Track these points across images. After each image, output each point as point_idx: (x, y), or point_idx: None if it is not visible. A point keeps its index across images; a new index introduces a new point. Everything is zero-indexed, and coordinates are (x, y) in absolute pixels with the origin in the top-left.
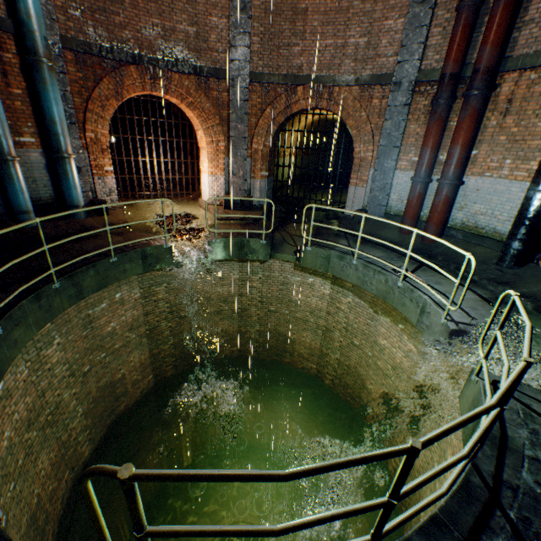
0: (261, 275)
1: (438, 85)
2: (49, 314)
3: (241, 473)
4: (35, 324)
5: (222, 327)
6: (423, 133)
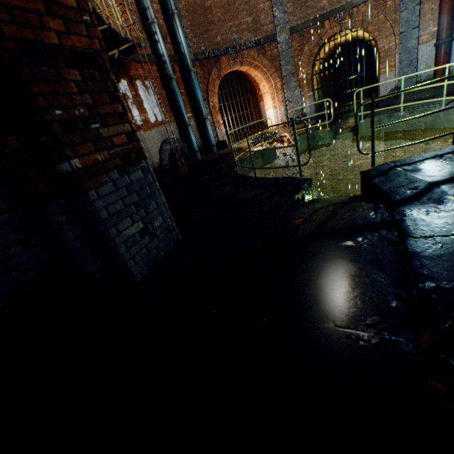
0: (328, 155)
1: None
2: None
3: (405, 89)
4: None
5: None
6: (437, 6)
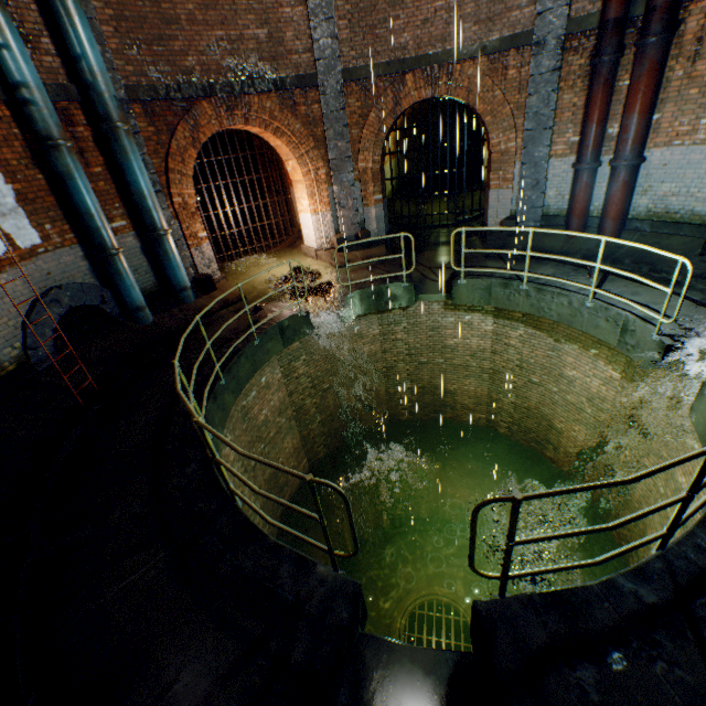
0: (405, 324)
1: (598, 37)
2: (224, 412)
3: (597, 484)
4: (220, 424)
5: (368, 393)
6: (583, 103)
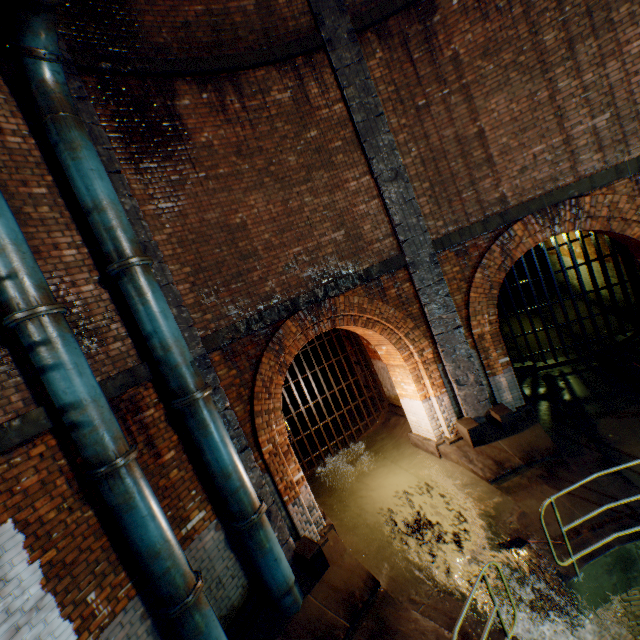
0: None
1: None
2: None
3: None
4: None
5: None
6: None
